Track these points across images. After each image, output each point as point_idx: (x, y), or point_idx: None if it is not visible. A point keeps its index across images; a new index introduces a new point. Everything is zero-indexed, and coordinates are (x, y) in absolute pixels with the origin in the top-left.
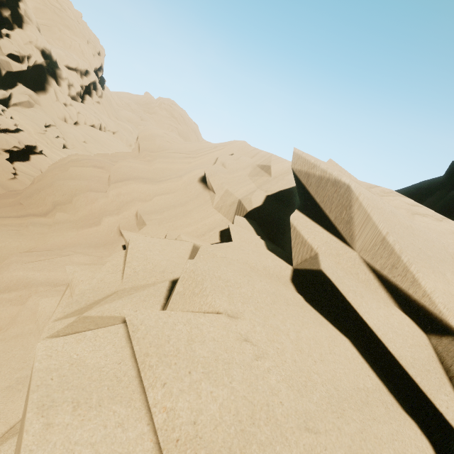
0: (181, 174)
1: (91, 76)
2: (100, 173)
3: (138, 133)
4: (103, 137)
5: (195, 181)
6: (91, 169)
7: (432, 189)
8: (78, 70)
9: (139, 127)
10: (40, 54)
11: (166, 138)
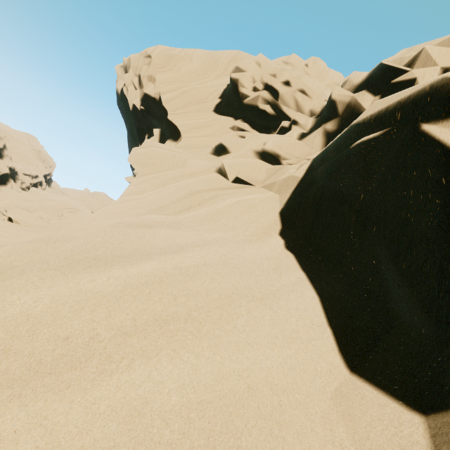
0: None
1: (39, 179)
2: None
3: None
4: None
5: None
6: None
7: None
8: (31, 175)
9: None
10: (8, 169)
11: None
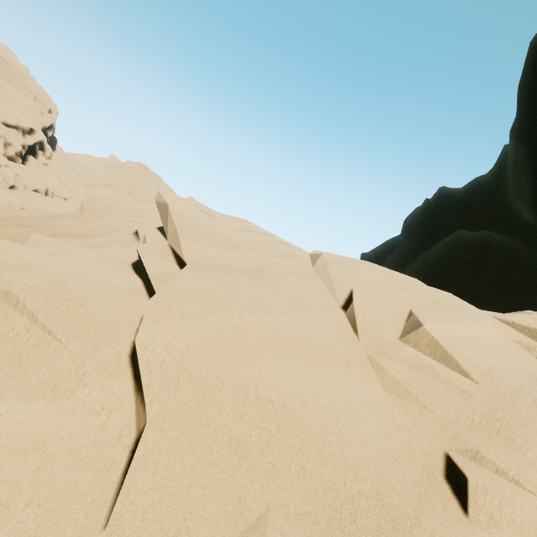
0: (120, 229)
1: (37, 136)
2: (28, 232)
3: (83, 194)
4: (49, 204)
5: (130, 234)
6: (17, 228)
7: (394, 247)
8: (19, 128)
9: None
10: None
11: (115, 199)
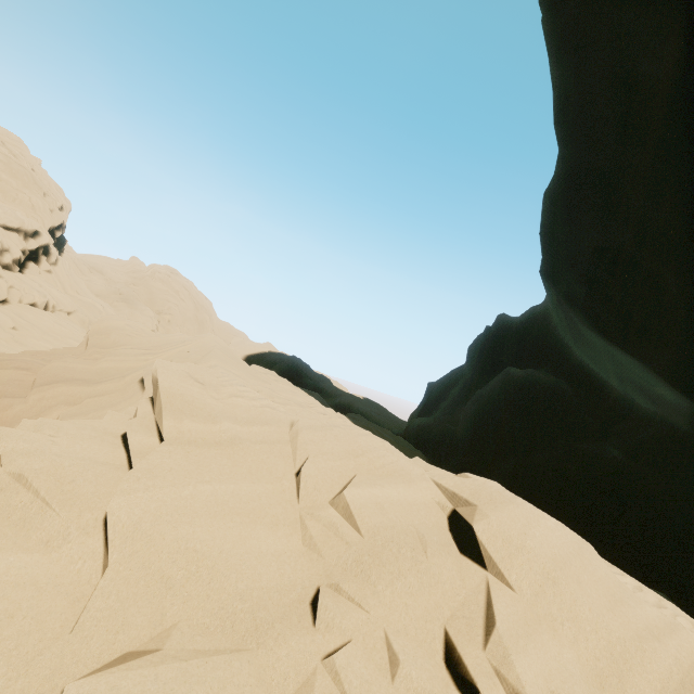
0: (126, 373)
1: (43, 239)
2: (23, 376)
3: (91, 325)
4: (48, 321)
5: (136, 381)
6: (11, 372)
7: (460, 378)
8: (21, 231)
9: (115, 304)
10: None
11: (127, 331)
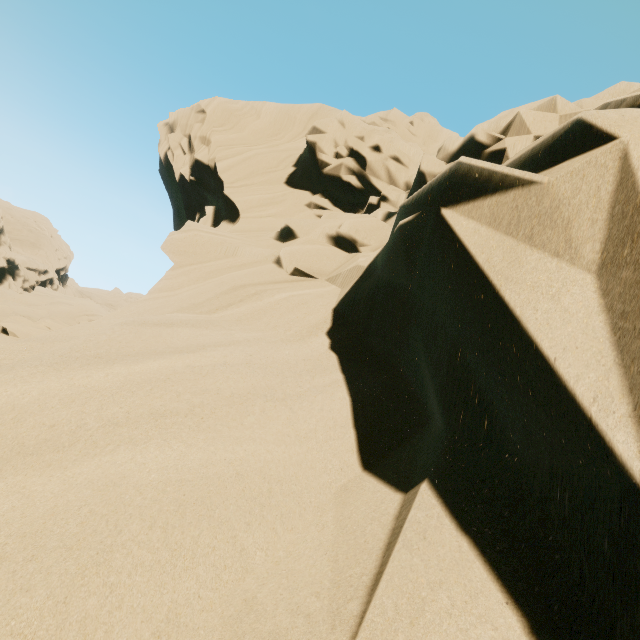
0: None
1: (50, 275)
2: None
3: None
4: None
5: None
6: None
7: None
8: (37, 270)
9: None
10: (6, 262)
11: None
